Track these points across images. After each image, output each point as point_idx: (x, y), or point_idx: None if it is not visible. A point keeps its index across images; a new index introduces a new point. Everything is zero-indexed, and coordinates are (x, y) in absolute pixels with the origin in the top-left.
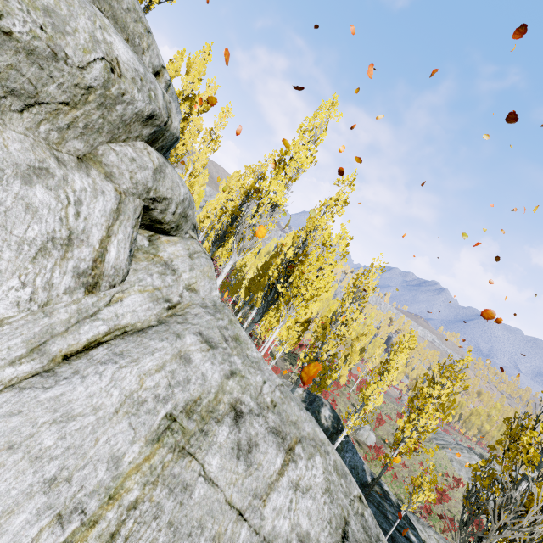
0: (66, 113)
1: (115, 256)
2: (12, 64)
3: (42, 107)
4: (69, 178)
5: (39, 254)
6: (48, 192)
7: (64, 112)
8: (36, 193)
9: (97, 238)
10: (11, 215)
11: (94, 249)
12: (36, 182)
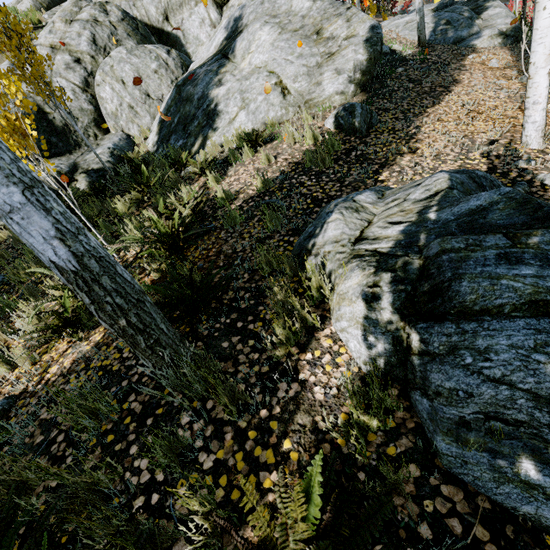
0: (185, 0)
1: (214, 17)
2: (176, 2)
3: (183, 4)
4: (195, 10)
5: (201, 27)
6: (194, 16)
7: (185, 0)
8: (193, 18)
9: (207, 16)
10: (193, 24)
11: (208, 19)
12: (192, 16)
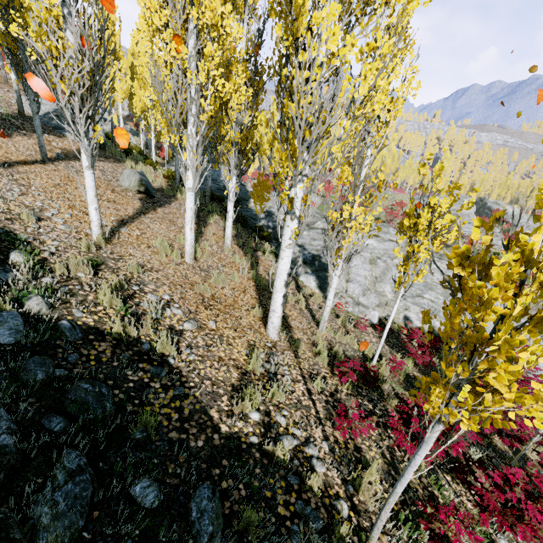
0: None
1: None
2: None
3: None
4: None
5: None
6: None
7: None
8: None
9: None
10: None
11: None
12: None
